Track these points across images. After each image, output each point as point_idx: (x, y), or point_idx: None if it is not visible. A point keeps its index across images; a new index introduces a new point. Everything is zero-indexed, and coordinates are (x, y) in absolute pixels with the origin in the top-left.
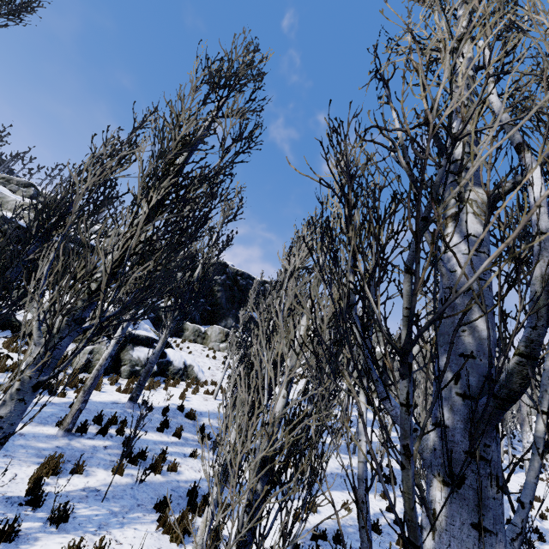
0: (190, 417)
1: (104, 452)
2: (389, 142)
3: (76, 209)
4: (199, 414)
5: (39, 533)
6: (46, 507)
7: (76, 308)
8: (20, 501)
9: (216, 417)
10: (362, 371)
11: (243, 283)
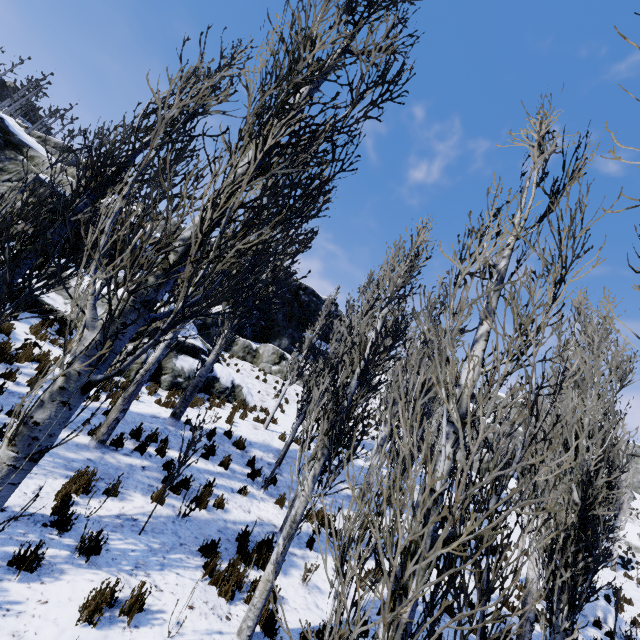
0: (239, 446)
1: (141, 473)
2: None
3: (156, 143)
4: (248, 444)
5: (66, 564)
6: (75, 532)
7: (148, 285)
8: (44, 520)
9: (267, 450)
10: None
11: (305, 299)
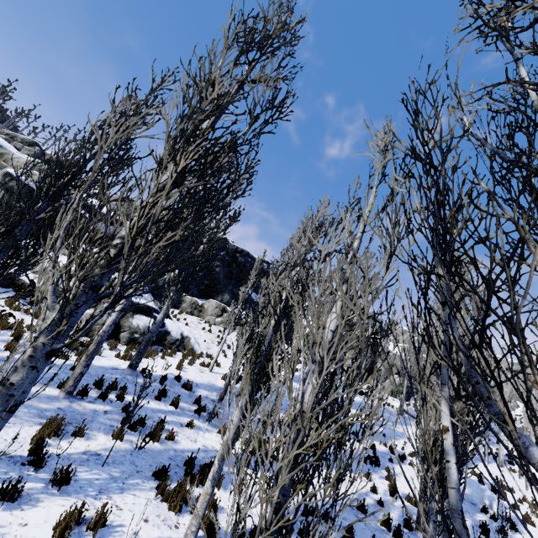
0: (187, 387)
1: (104, 417)
2: (464, 117)
3: (97, 167)
4: (195, 385)
5: (42, 494)
6: (48, 468)
7: (94, 274)
8: (22, 460)
9: (211, 389)
10: (441, 378)
11: (241, 260)
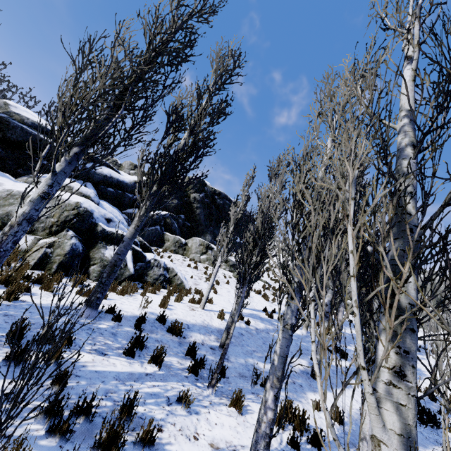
0: (175, 331)
1: None
2: None
3: None
4: (186, 328)
5: None
6: None
7: None
8: None
9: (207, 332)
10: None
11: (220, 202)
